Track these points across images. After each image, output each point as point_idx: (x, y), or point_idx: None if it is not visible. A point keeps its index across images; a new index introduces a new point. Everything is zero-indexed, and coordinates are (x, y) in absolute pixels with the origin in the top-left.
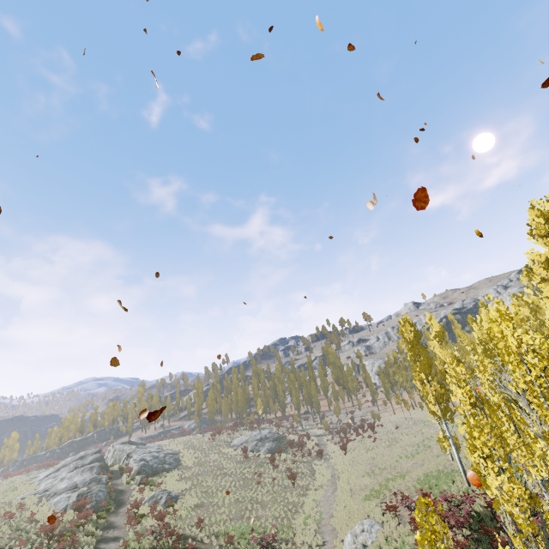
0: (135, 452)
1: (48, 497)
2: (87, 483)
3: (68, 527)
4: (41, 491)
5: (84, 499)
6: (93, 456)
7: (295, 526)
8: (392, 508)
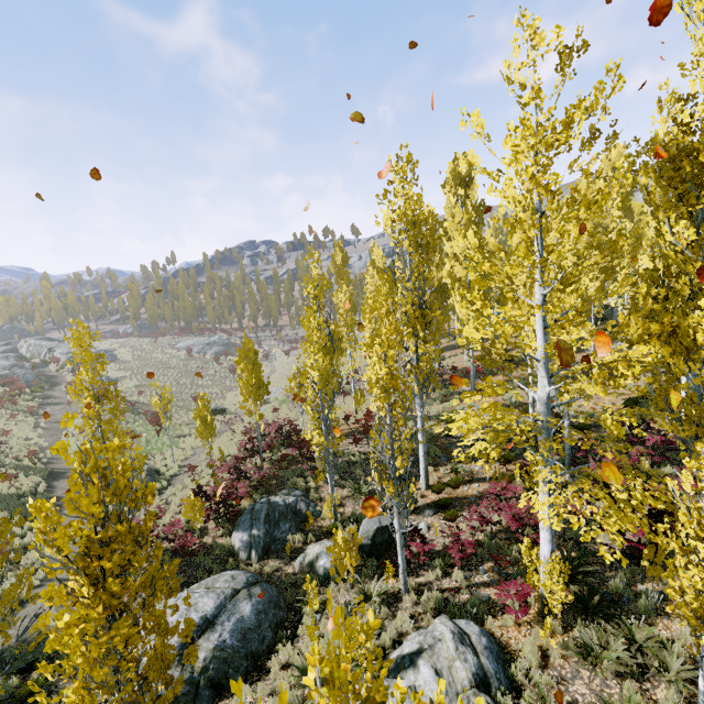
0: (58, 347)
1: None
2: (7, 368)
3: (3, 395)
4: None
5: (12, 378)
6: (4, 348)
7: (227, 397)
8: None
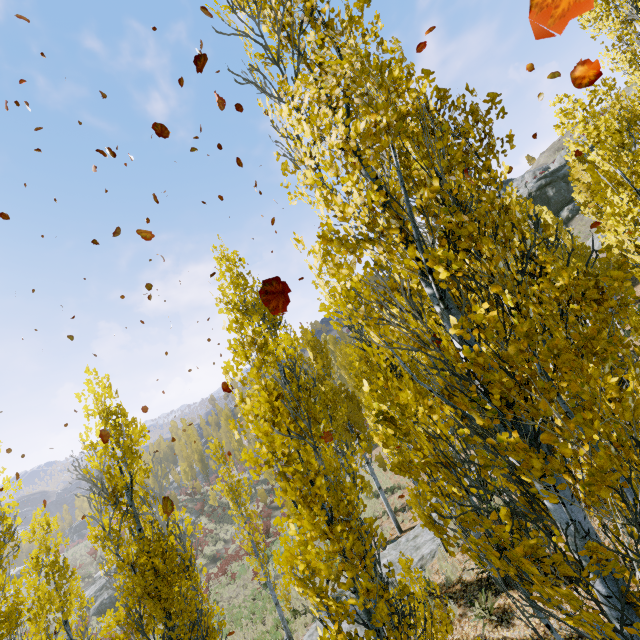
0: None
1: None
2: None
3: None
4: None
5: None
6: None
7: None
8: None
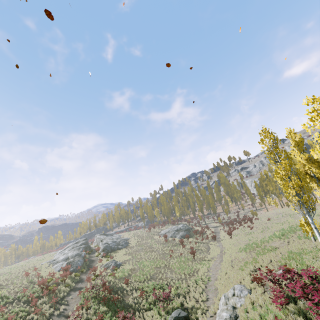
0: (104, 239)
1: (54, 264)
2: (73, 256)
3: (54, 282)
4: (52, 260)
5: (67, 266)
6: (82, 242)
7: (190, 285)
8: (258, 279)
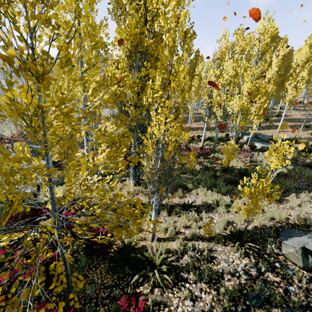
0: None
1: None
2: None
3: None
4: None
5: None
6: None
7: None
8: None
